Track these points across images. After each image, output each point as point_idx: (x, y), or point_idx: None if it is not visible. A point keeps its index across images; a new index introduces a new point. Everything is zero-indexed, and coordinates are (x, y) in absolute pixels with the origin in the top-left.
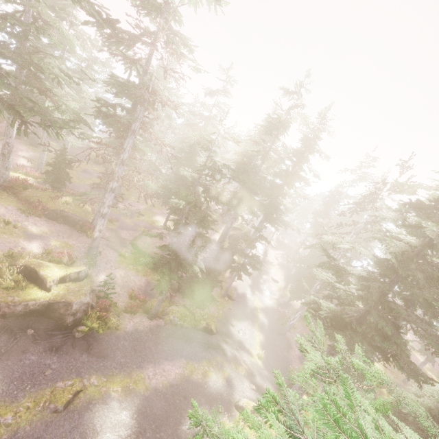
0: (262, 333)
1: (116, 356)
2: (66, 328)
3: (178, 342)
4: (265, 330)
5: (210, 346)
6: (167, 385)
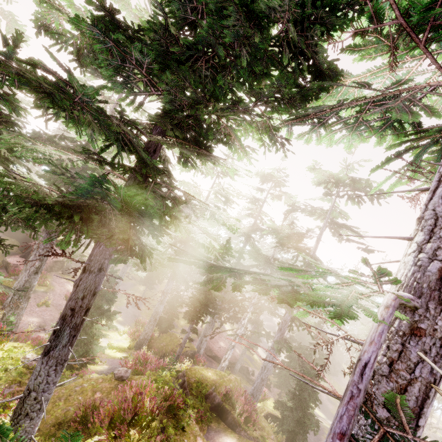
0: None
1: None
2: None
3: None
4: None
5: None
6: None
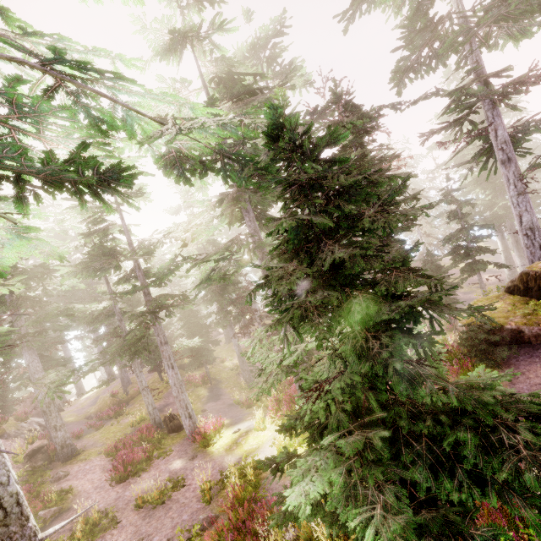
0: None
1: None
2: None
3: None
4: None
5: None
6: None
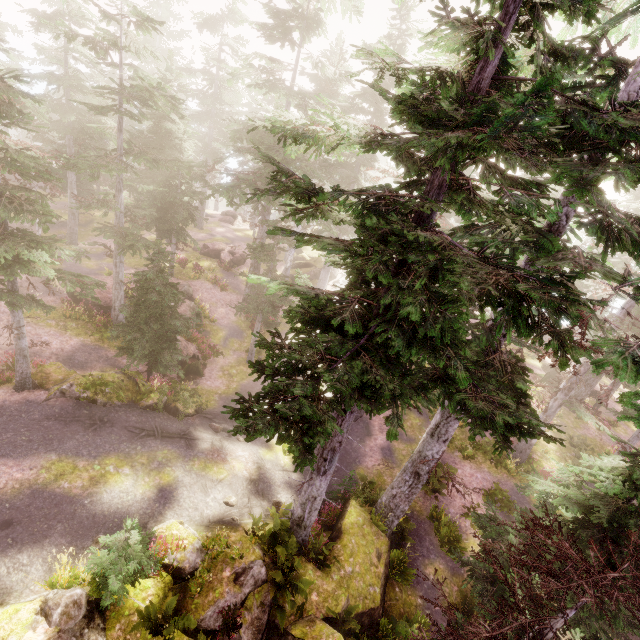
0: None
1: None
2: None
3: (67, 428)
4: None
5: (154, 434)
6: None
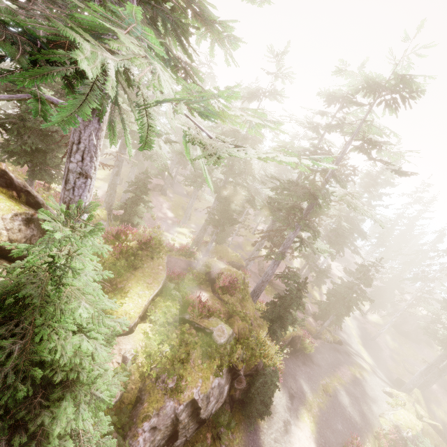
0: (359, 339)
1: (322, 365)
2: (298, 350)
3: (336, 353)
4: (360, 337)
5: (348, 354)
6: (350, 381)
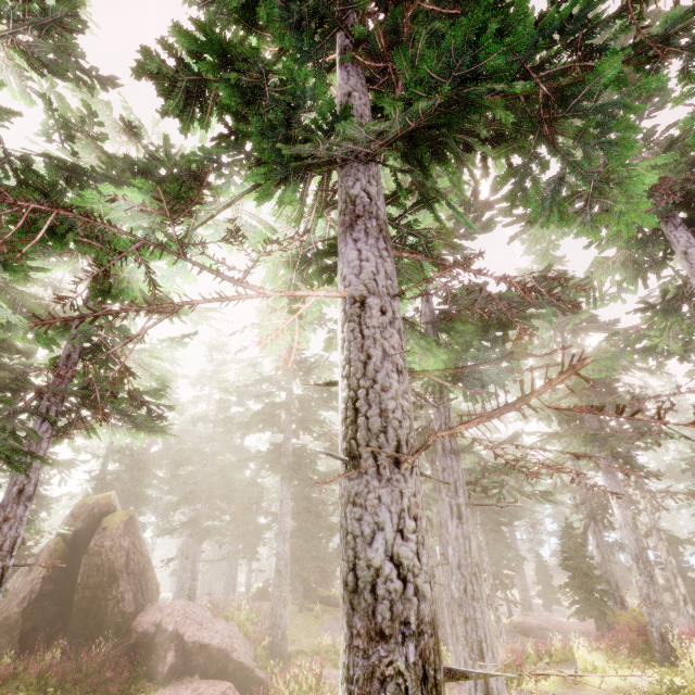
0: None
1: None
2: None
3: None
4: None
5: None
6: None
